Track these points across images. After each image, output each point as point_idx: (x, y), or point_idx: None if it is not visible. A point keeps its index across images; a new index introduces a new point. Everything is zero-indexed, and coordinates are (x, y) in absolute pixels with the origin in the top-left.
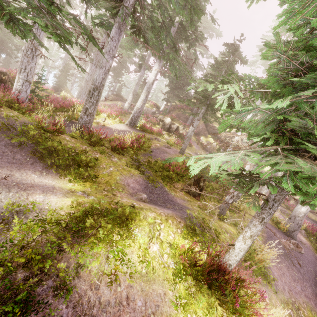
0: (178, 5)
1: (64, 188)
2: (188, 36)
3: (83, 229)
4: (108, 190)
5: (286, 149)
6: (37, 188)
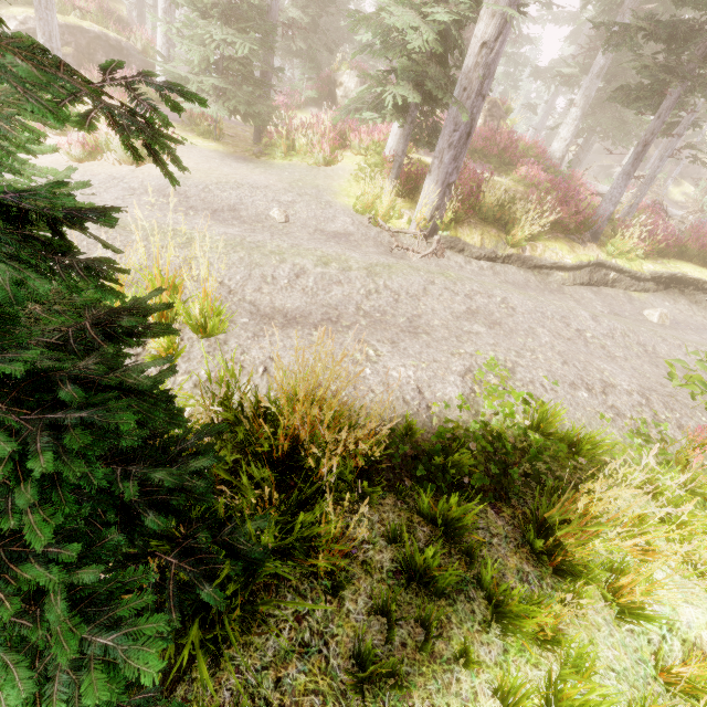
0: None
1: None
2: None
3: None
4: None
5: None
6: None
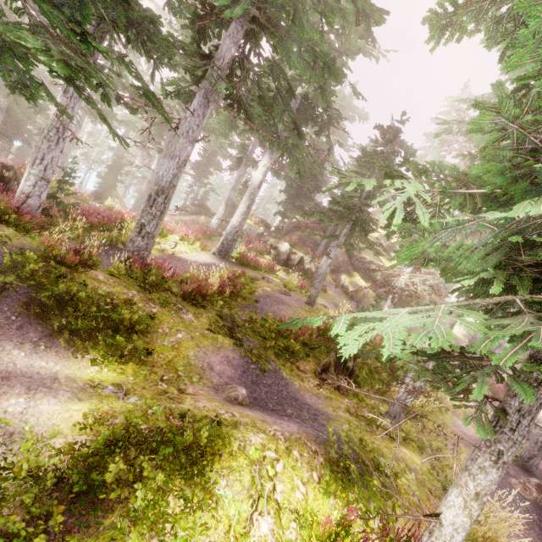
0: (302, 63)
1: (78, 379)
2: (317, 117)
3: (98, 487)
4: (169, 381)
5: (527, 302)
6: (18, 382)
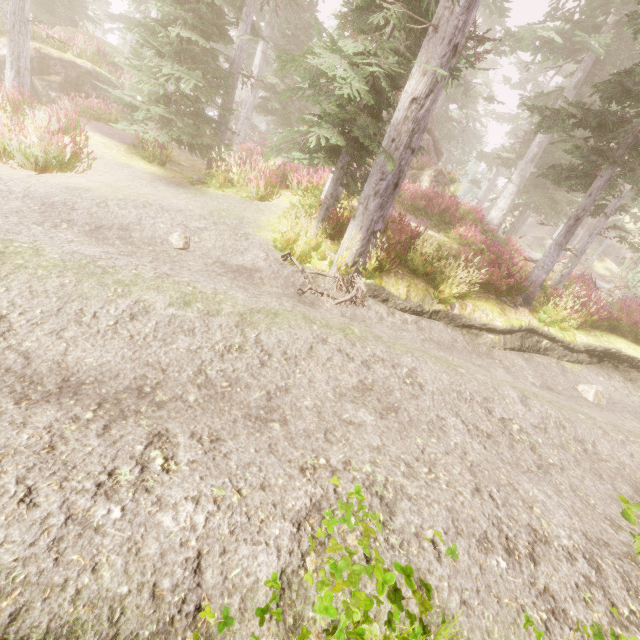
0: None
1: None
2: None
3: None
4: None
5: None
6: None
